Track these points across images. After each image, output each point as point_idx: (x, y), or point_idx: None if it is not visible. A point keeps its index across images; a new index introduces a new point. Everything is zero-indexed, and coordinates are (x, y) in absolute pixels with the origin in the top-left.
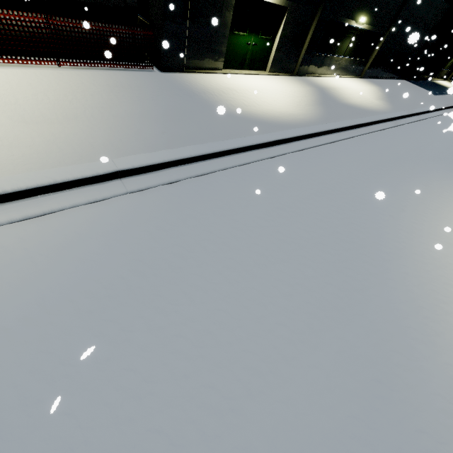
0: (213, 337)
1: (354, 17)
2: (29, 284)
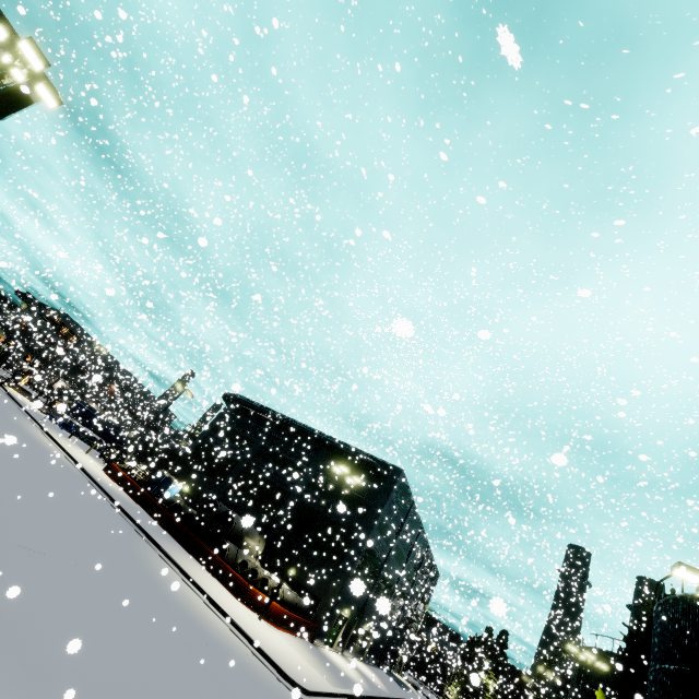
0: None
1: (365, 624)
2: None
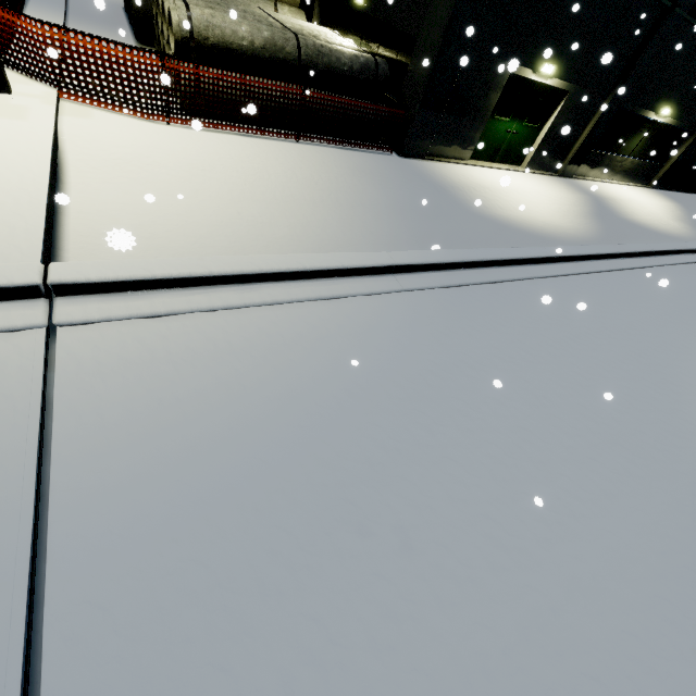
0: (523, 452)
1: (654, 107)
2: (340, 362)
